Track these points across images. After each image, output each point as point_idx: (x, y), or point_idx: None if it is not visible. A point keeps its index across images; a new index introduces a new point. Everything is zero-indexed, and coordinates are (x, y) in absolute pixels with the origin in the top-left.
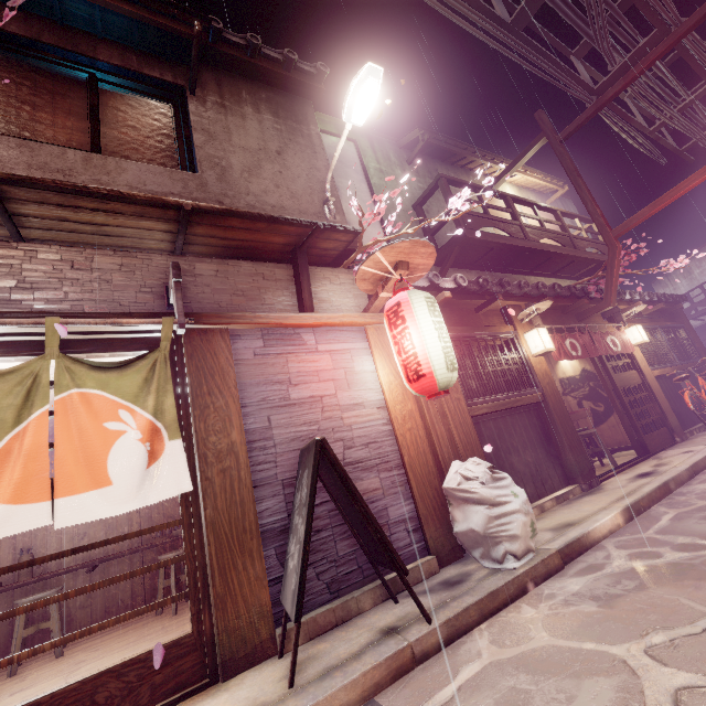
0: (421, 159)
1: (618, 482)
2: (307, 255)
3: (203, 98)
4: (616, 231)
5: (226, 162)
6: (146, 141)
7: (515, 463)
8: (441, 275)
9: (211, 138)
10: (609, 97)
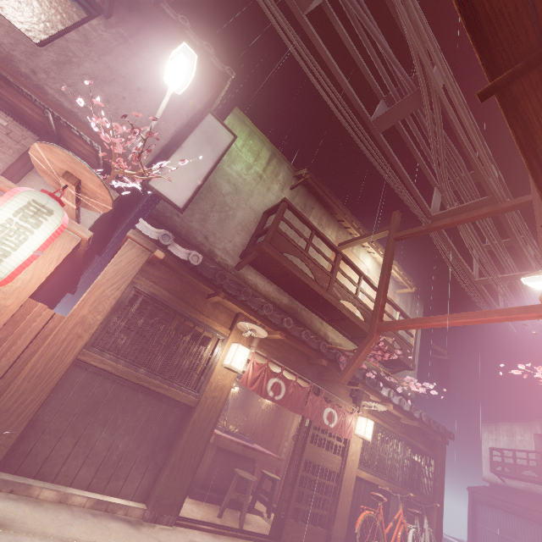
0: (306, 194)
1: (180, 536)
2: (71, 149)
3: (113, 25)
4: (381, 324)
5: (79, 61)
6: (40, 17)
7: (98, 438)
8: (237, 266)
9: (85, 43)
10: (437, 226)
